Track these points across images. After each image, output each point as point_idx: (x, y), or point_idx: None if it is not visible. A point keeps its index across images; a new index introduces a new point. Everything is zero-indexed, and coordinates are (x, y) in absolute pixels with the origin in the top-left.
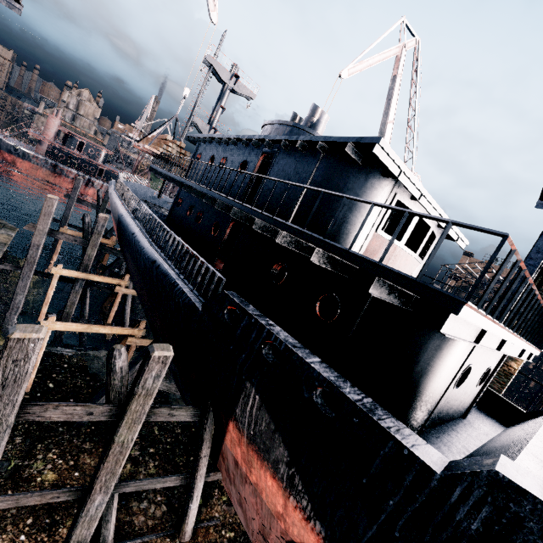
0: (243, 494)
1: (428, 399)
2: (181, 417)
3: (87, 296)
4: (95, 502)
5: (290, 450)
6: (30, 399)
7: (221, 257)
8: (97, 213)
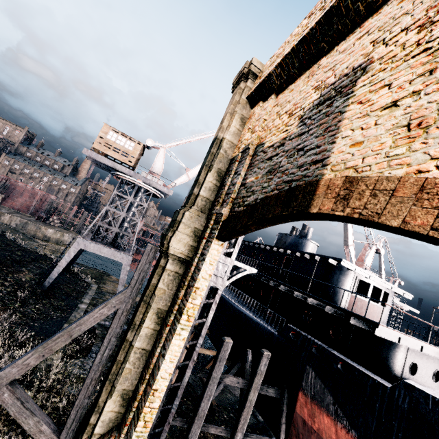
0: None
1: (392, 375)
2: (271, 393)
3: None
4: (237, 438)
5: (333, 396)
6: None
7: None
8: None
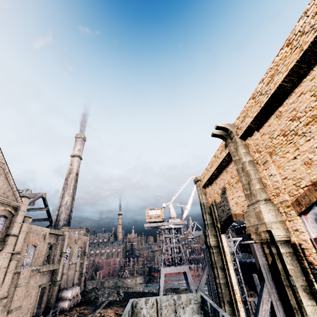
0: None
1: None
2: None
3: None
4: None
5: None
6: None
7: None
8: None
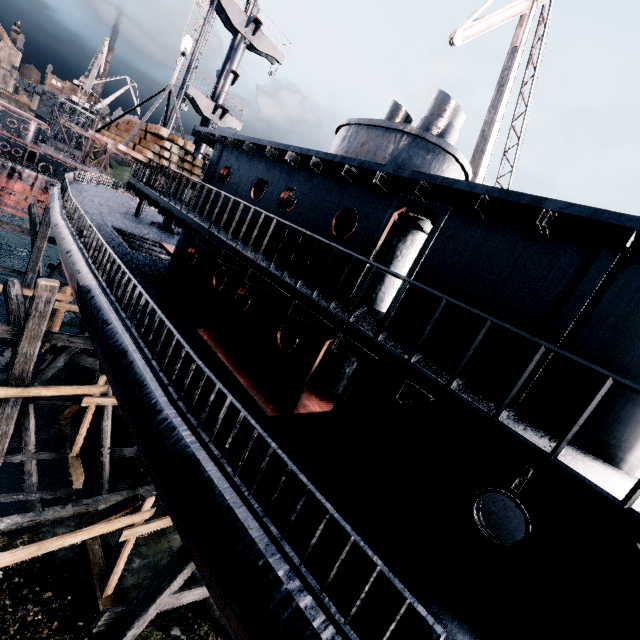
0: None
1: None
2: None
3: (30, 416)
4: None
5: None
6: None
7: None
8: (33, 243)
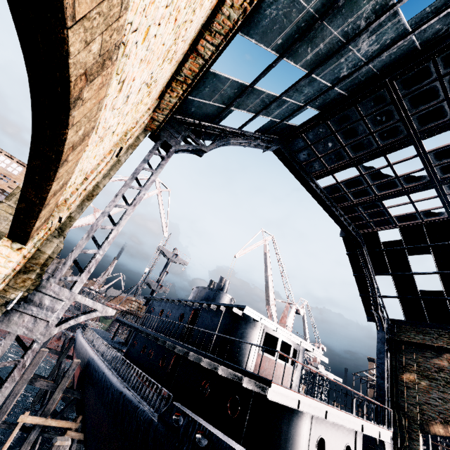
0: None
1: None
2: None
3: (36, 446)
4: None
5: None
6: None
7: (164, 385)
8: (59, 358)
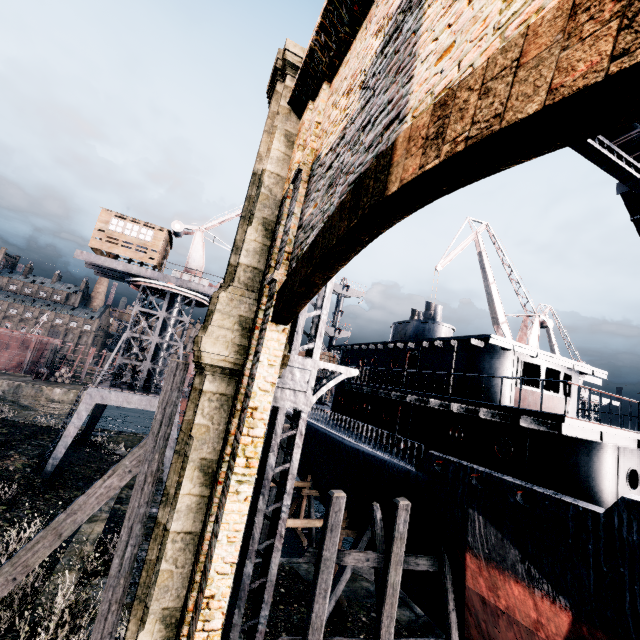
0: (501, 638)
1: (603, 495)
2: (424, 566)
3: None
4: None
5: (518, 548)
6: (274, 601)
7: None
8: None
